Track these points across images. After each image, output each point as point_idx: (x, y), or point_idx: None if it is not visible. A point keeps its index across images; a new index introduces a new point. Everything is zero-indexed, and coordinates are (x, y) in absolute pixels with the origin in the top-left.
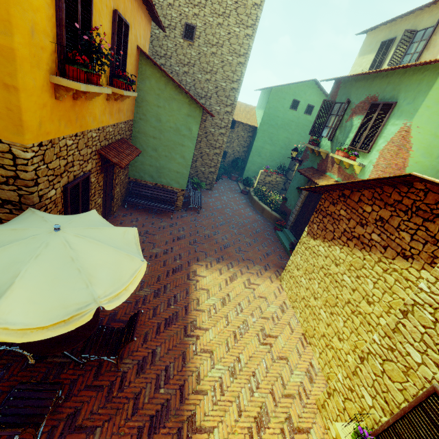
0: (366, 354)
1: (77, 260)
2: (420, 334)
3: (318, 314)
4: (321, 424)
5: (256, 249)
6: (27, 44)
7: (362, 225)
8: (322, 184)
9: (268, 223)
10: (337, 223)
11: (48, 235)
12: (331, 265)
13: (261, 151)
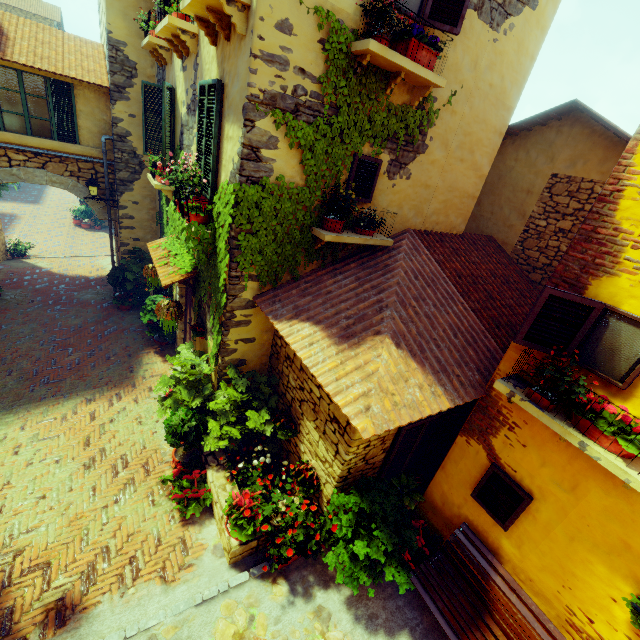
0: None
1: None
2: None
3: None
4: None
5: None
6: None
7: None
8: None
9: None
10: None
11: None
12: None
13: None
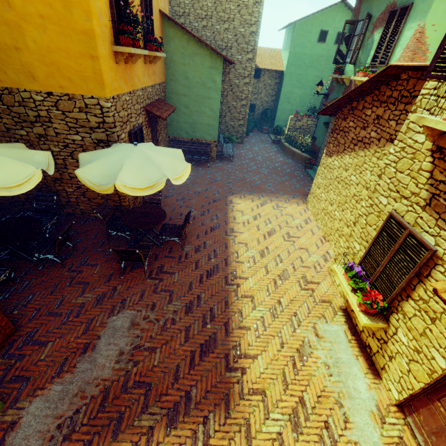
0: (357, 218)
1: (150, 158)
2: (387, 185)
3: (333, 216)
4: (330, 281)
5: (285, 184)
6: (98, 25)
7: (364, 128)
8: (332, 102)
9: (299, 164)
10: (347, 135)
11: (132, 148)
12: (343, 172)
13: (290, 97)
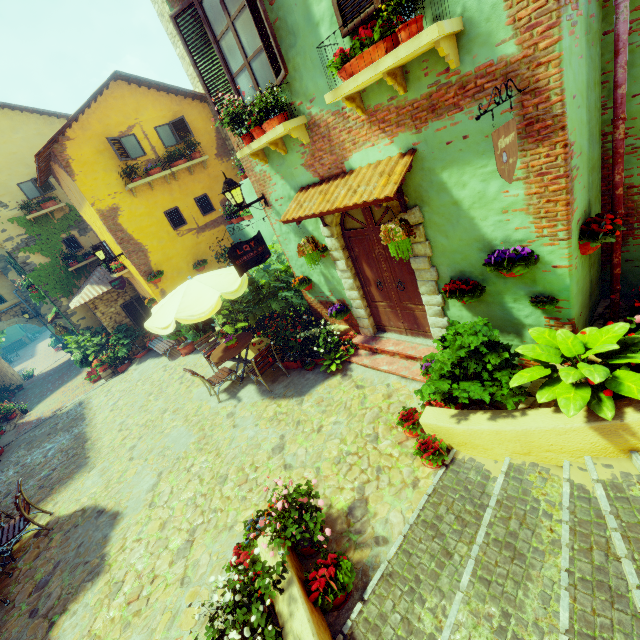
0: None
1: None
2: None
3: None
4: None
5: None
6: None
7: None
8: None
9: None
10: None
11: None
12: None
13: None
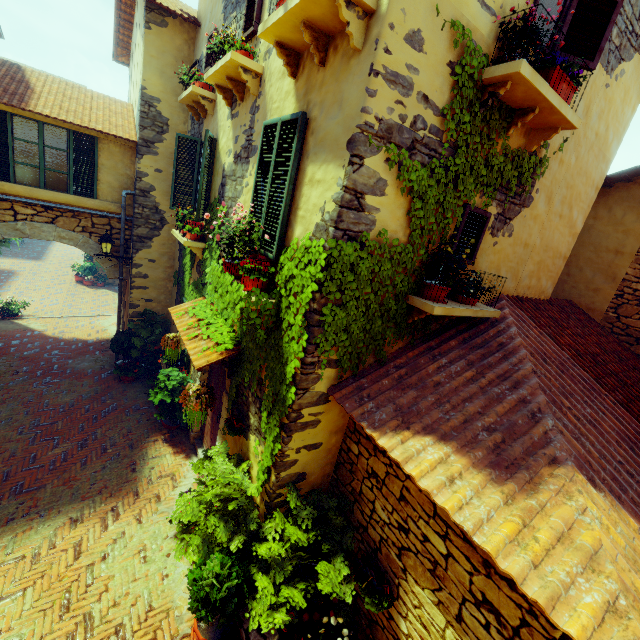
0: None
1: None
2: None
3: None
4: None
5: None
6: None
7: None
8: None
9: None
10: None
11: None
12: None
13: None
